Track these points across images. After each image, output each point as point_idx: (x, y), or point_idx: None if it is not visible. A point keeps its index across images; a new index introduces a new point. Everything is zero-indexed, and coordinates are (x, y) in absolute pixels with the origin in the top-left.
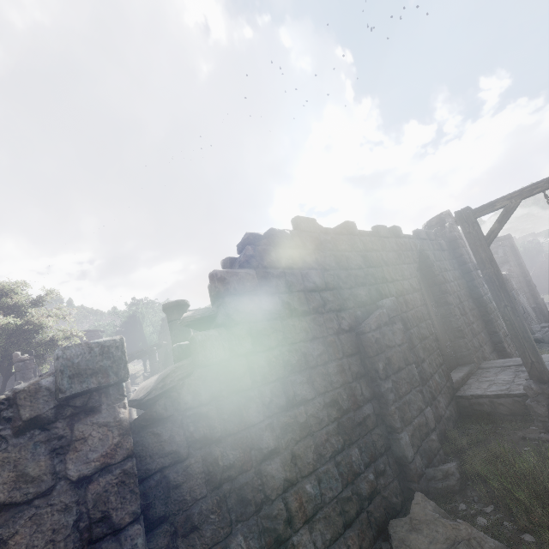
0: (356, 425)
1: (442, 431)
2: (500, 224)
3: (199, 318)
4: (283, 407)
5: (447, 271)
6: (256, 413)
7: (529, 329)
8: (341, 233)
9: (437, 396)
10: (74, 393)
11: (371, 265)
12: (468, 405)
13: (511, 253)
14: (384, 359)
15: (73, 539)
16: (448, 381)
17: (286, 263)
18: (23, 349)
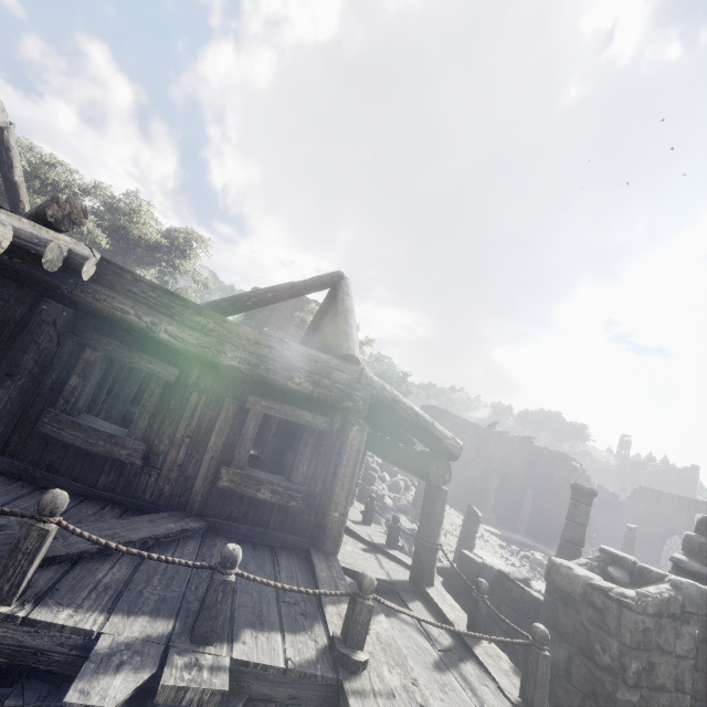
0: None
1: None
2: None
3: (700, 572)
4: None
5: None
6: None
7: None
8: None
9: None
10: (688, 610)
11: None
12: None
13: None
14: None
15: (673, 682)
16: None
17: None
18: None
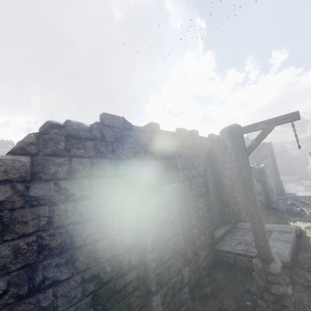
0: (114, 293)
1: (196, 279)
2: (257, 141)
3: None
4: (22, 295)
5: (227, 162)
6: None
7: (271, 200)
8: (145, 131)
9: (199, 252)
10: None
11: (166, 157)
12: (221, 256)
13: (270, 153)
14: (155, 234)
15: None
16: (211, 238)
17: (76, 152)
18: None
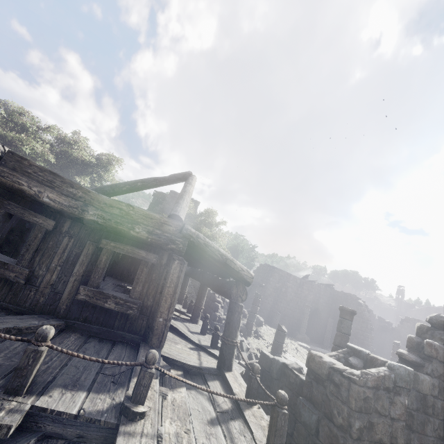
0: None
1: None
2: None
3: (415, 361)
4: (441, 436)
5: None
6: (429, 430)
7: None
8: None
9: None
10: (399, 385)
11: None
12: None
13: None
14: None
15: (388, 437)
16: None
17: None
18: None
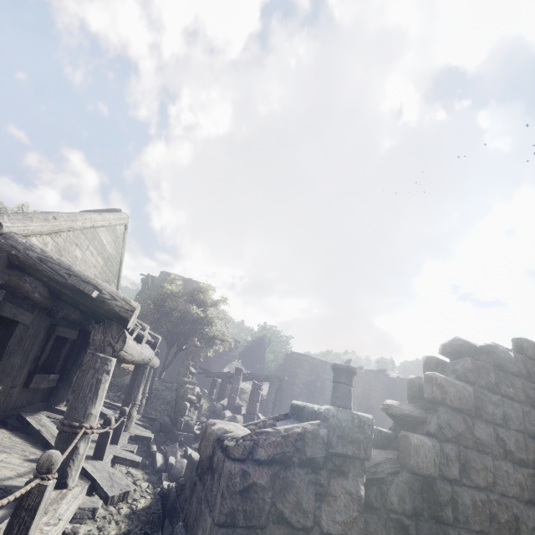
0: None
1: None
2: None
3: (408, 415)
4: None
5: None
6: None
7: None
8: None
9: None
10: (337, 452)
11: None
12: None
13: None
14: None
15: None
16: None
17: (506, 391)
18: (195, 336)
